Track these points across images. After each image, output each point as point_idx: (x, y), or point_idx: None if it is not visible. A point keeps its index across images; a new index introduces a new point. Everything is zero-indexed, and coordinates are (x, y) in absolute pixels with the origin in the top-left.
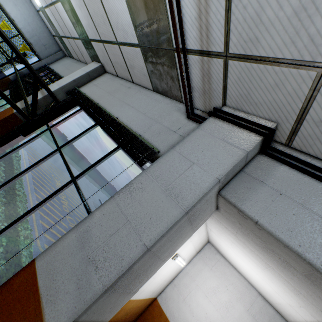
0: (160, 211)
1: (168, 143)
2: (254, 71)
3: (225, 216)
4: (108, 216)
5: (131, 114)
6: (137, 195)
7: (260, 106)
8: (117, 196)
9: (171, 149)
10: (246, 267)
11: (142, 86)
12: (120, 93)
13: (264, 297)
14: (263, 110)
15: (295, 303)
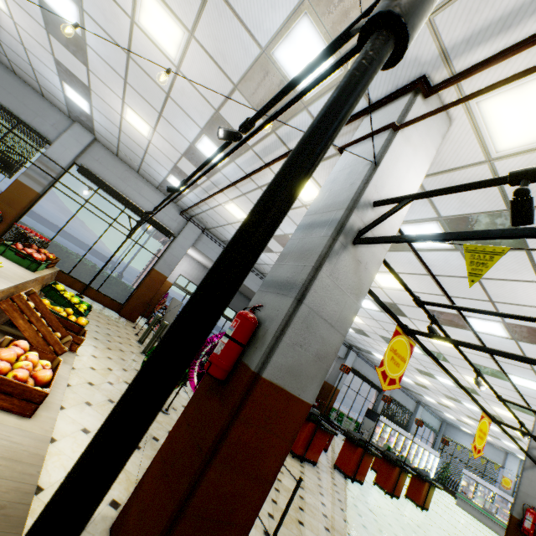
0: (182, 253)
1: (174, 227)
2: (203, 220)
3: (191, 246)
4: (169, 256)
5: (150, 207)
6: (174, 250)
7: (203, 223)
8: (169, 250)
9: (180, 235)
10: (191, 253)
11: (147, 181)
12: (132, 183)
13: (194, 259)
14: (204, 224)
15: (203, 260)
